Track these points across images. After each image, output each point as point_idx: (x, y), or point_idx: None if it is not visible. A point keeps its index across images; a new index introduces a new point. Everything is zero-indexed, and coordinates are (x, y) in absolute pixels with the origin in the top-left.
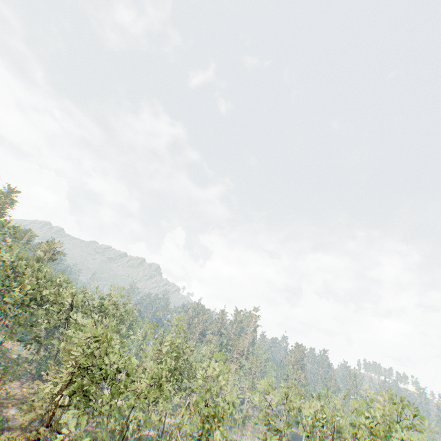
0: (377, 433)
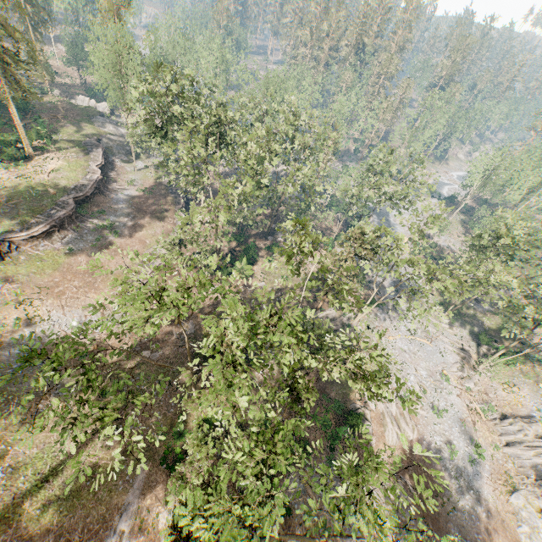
0: None
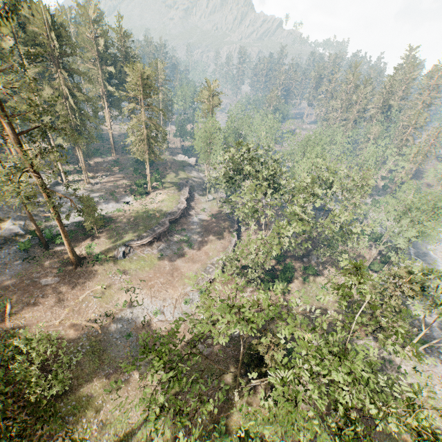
0: None
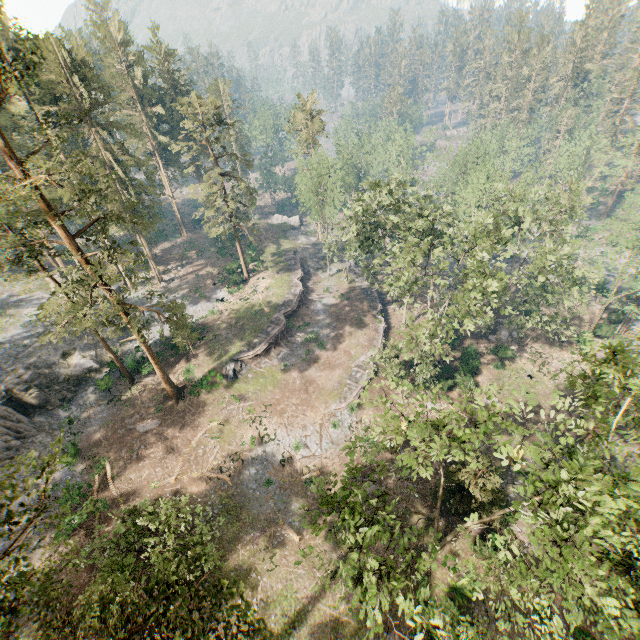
0: None
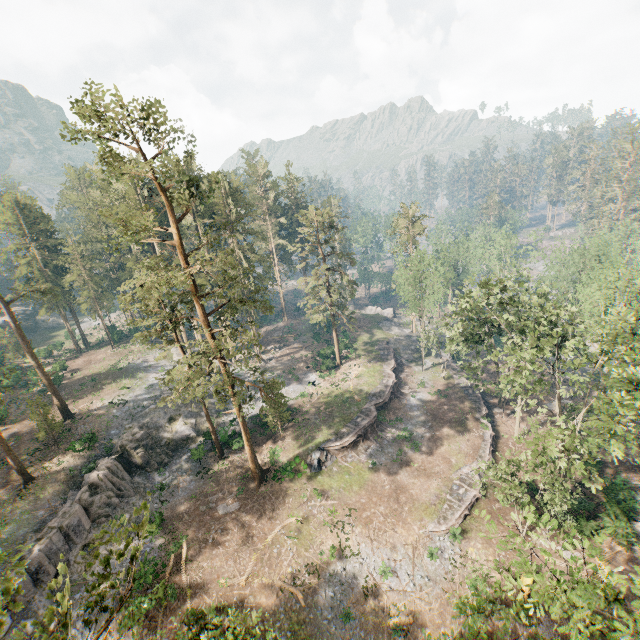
0: None
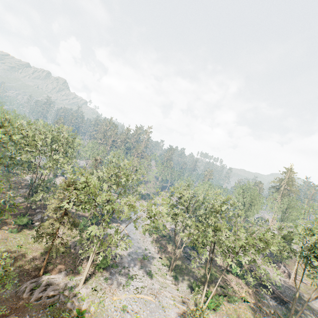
0: (219, 210)
